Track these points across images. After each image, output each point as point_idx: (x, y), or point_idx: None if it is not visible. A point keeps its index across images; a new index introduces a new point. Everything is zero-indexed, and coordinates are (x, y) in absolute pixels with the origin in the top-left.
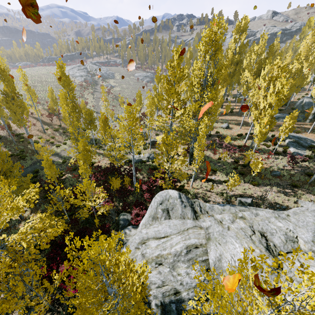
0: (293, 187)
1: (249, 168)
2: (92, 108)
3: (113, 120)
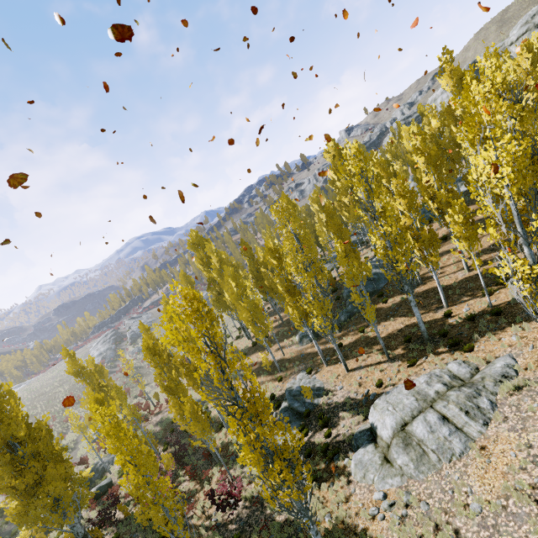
0: None
1: None
2: (83, 420)
3: (93, 440)
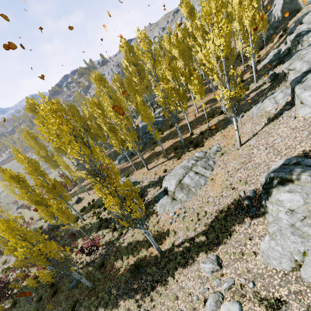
0: (74, 310)
1: (58, 284)
2: None
3: None
